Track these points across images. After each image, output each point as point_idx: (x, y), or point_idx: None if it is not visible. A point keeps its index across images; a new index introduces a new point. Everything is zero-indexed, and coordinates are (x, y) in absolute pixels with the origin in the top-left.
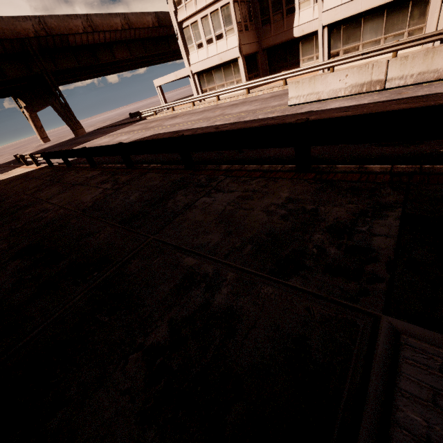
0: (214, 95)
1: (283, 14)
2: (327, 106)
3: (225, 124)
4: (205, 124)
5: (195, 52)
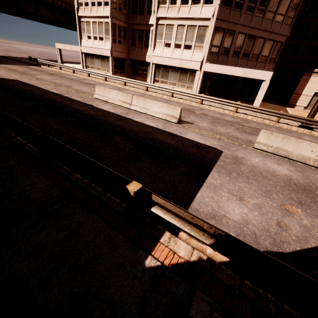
0: (86, 72)
1: (143, 45)
2: (100, 106)
3: (52, 93)
4: (48, 87)
5: (86, 40)
